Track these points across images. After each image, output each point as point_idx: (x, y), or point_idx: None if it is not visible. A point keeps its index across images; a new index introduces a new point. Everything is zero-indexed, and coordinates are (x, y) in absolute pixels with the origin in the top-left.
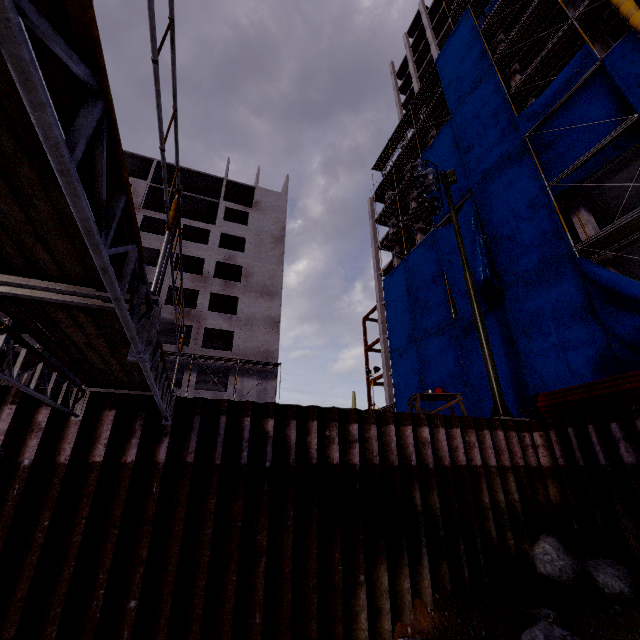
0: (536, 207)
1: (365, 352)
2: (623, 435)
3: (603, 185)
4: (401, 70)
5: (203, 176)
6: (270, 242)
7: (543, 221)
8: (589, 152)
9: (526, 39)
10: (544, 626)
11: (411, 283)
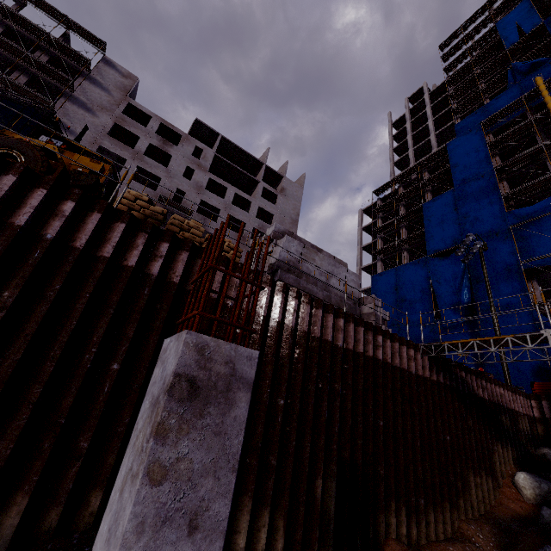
0: (511, 271)
1: None
2: None
3: (549, 271)
4: (397, 122)
5: (250, 157)
6: (289, 222)
7: (514, 281)
8: (550, 252)
9: (517, 164)
10: None
11: (400, 286)
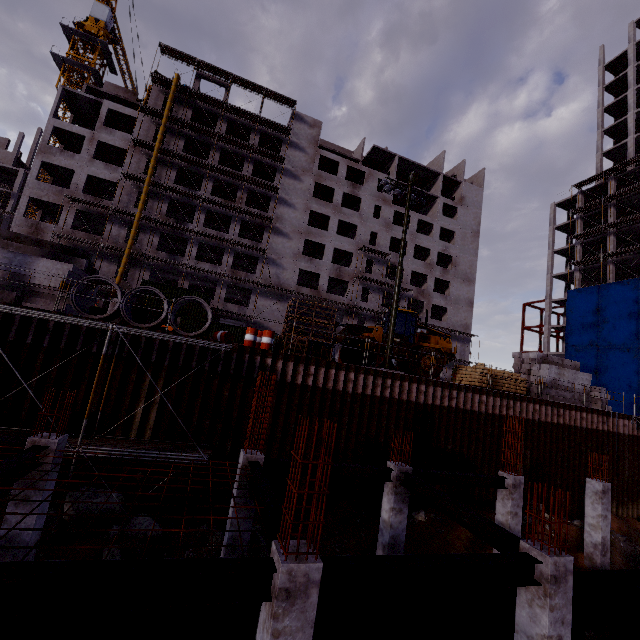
0: None
1: (522, 330)
2: None
3: None
4: (613, 62)
5: (426, 170)
6: (470, 236)
7: None
8: None
9: None
10: None
11: (602, 306)
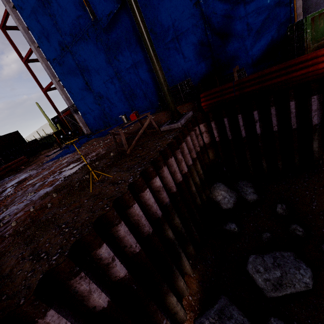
0: None
1: (25, 64)
2: (259, 118)
3: None
4: None
5: None
6: None
7: None
8: None
9: None
10: (261, 262)
11: None
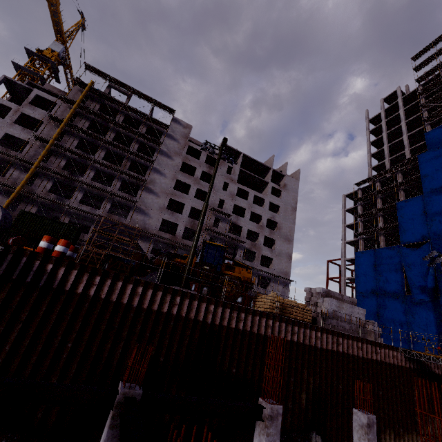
0: None
1: (327, 280)
2: None
3: None
4: (373, 118)
5: (261, 165)
6: (290, 210)
7: None
8: None
9: None
10: None
11: (378, 264)
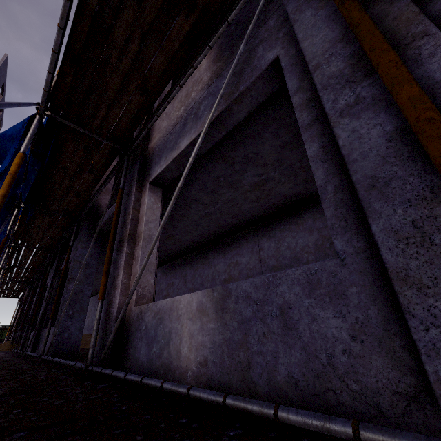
0: None
1: None
2: None
3: None
4: None
5: None
6: None
7: None
8: None
9: None
10: None
11: None
